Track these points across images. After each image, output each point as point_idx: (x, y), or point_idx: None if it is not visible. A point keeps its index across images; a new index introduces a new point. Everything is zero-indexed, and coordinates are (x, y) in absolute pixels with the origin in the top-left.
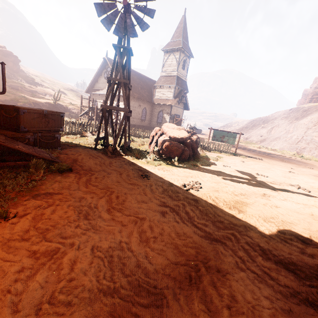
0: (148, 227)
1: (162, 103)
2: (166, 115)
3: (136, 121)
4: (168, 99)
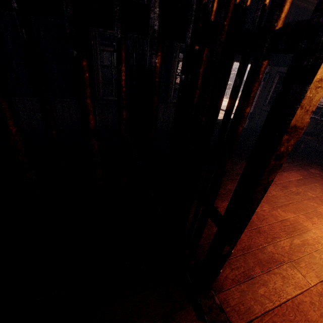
0: None
1: None
2: None
3: None
4: None
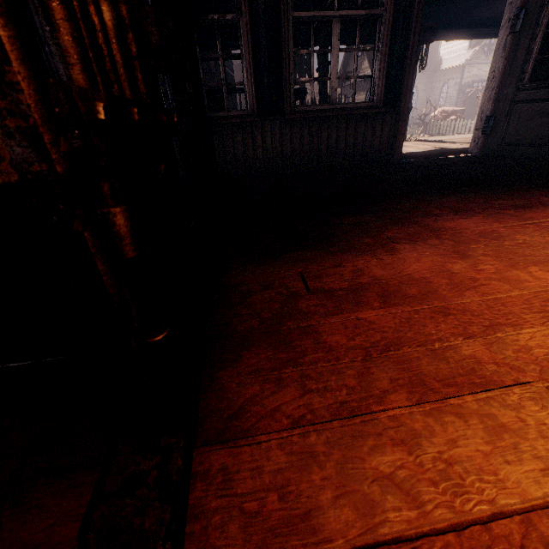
0: None
1: (444, 67)
2: (452, 89)
3: None
4: (459, 54)
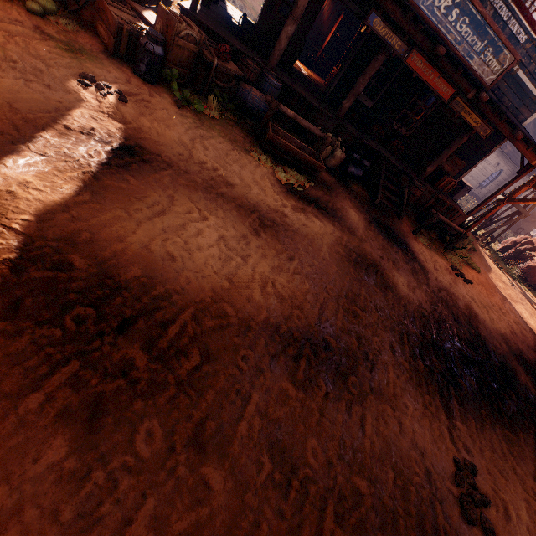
0: (529, 317)
1: None
2: None
3: (470, 183)
4: None
